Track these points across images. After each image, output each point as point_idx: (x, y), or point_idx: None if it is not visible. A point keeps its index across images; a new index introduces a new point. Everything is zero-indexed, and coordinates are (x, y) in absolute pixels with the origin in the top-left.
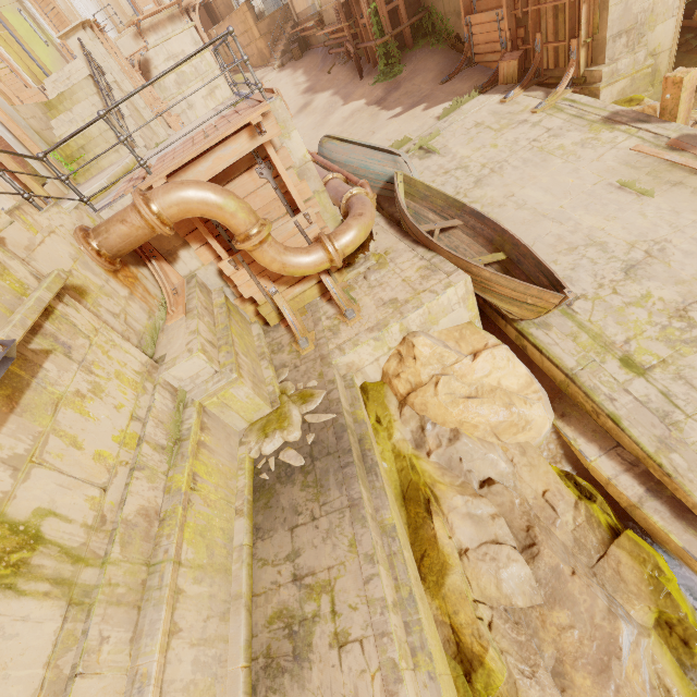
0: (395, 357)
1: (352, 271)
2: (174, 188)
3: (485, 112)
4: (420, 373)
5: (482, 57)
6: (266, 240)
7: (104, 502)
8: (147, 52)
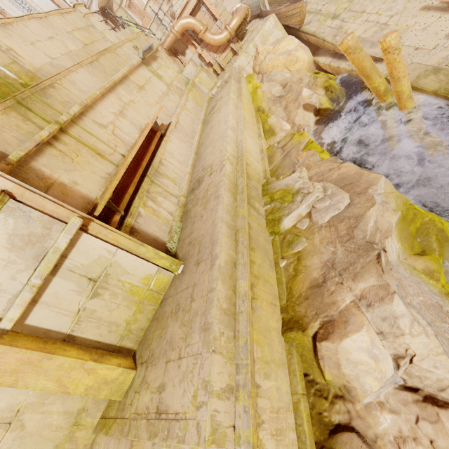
0: (254, 59)
1: (243, 41)
2: (178, 21)
3: None
4: (261, 58)
5: None
6: (206, 31)
7: (172, 83)
8: (173, 9)
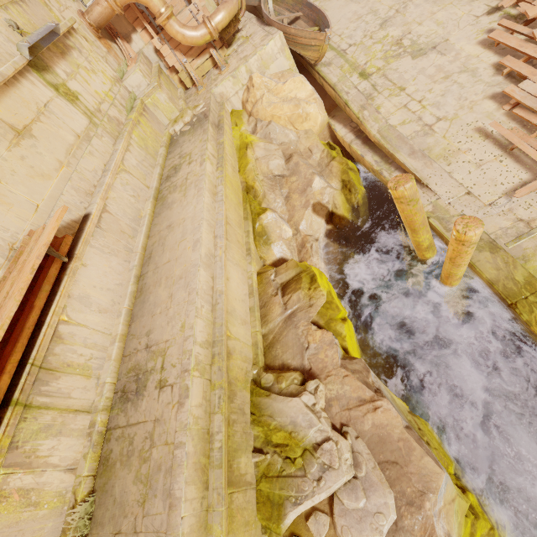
0: (246, 91)
1: (230, 49)
2: None
3: None
4: (256, 94)
5: None
6: (171, 17)
7: (100, 107)
8: None
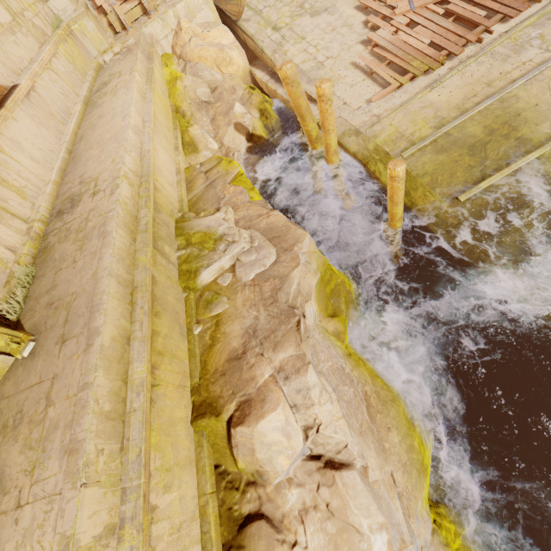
0: (175, 35)
1: None
2: None
3: None
4: (184, 38)
5: None
6: None
7: (24, 13)
8: None
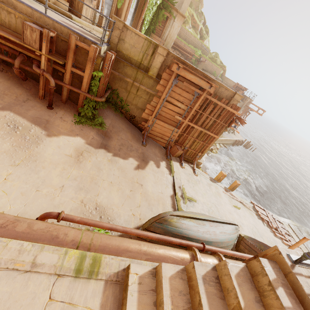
0: None
1: None
2: None
3: (183, 173)
4: None
5: (154, 136)
6: None
7: None
8: None
